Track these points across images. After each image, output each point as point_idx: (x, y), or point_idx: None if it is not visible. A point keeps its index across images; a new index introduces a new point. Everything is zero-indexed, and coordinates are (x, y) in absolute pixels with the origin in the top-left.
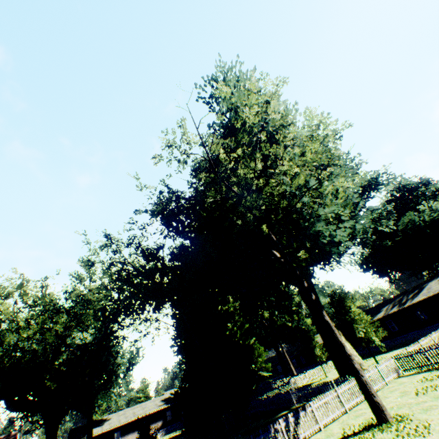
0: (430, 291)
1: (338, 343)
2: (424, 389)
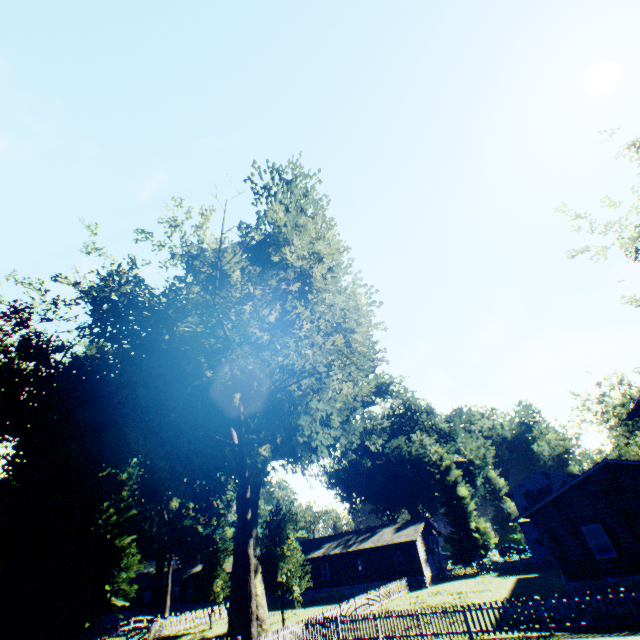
0: (381, 540)
1: (247, 592)
2: None
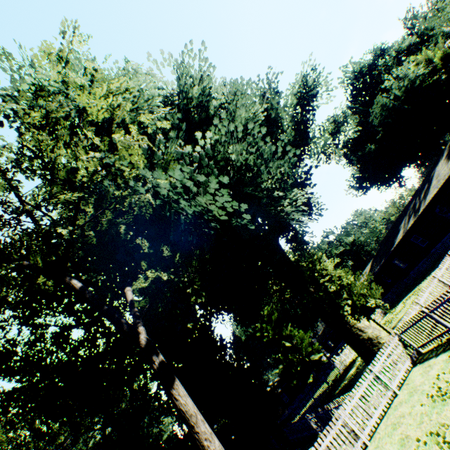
0: (440, 180)
1: None
2: (426, 446)
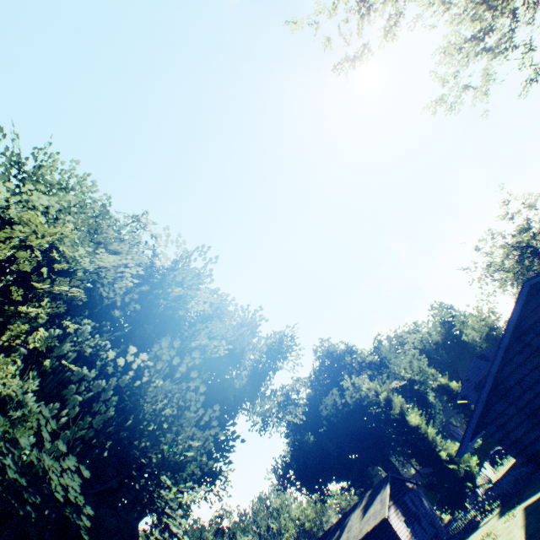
0: (349, 538)
1: None
2: None
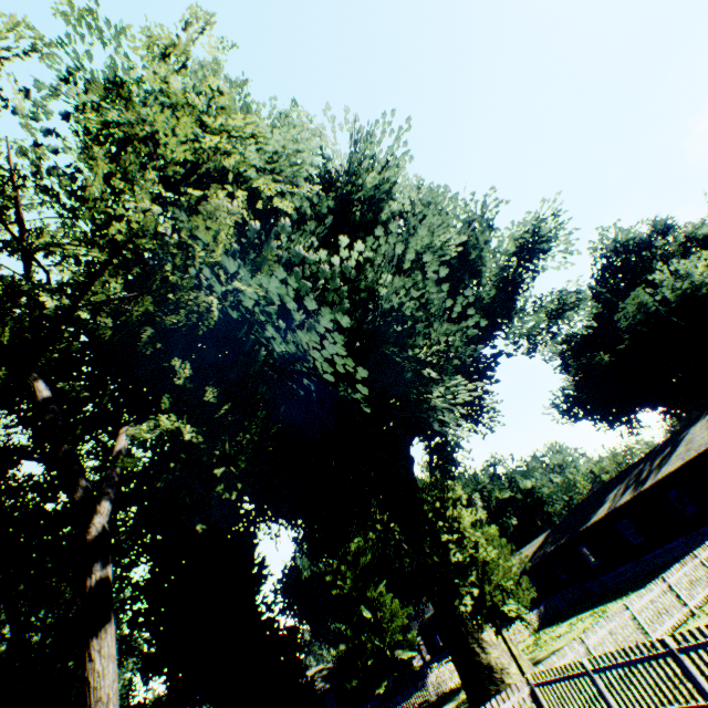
0: (691, 449)
1: None
2: None
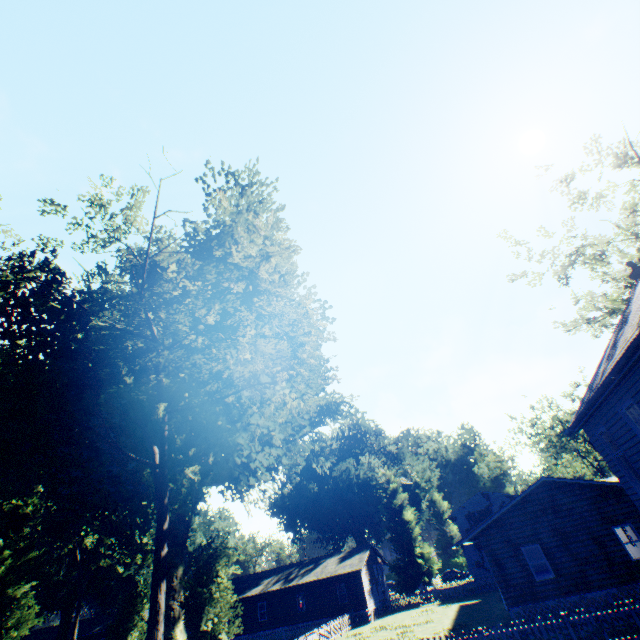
0: (324, 572)
1: None
2: None
